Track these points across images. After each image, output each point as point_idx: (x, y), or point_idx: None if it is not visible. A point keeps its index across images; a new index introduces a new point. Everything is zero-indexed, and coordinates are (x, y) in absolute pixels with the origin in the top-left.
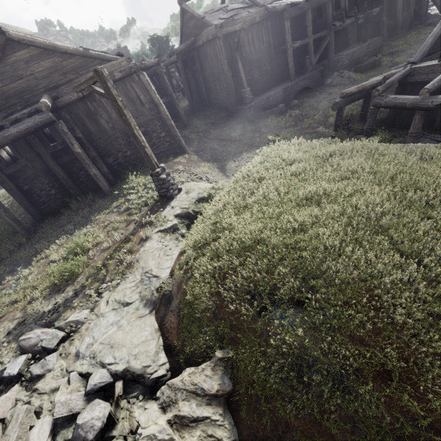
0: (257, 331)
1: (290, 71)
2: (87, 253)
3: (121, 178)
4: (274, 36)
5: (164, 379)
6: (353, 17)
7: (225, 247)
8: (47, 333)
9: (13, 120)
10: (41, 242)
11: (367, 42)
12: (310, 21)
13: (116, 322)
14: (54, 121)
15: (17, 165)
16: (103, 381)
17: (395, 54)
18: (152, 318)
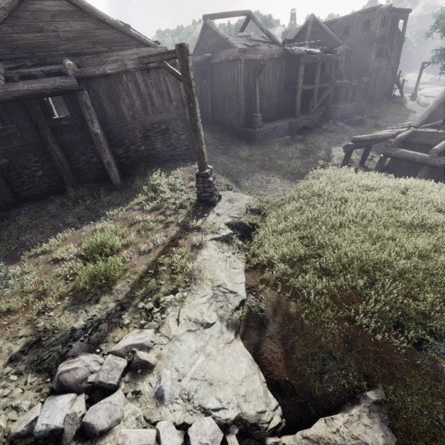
0: (418, 367)
1: (296, 109)
2: (117, 255)
3: (129, 173)
4: (286, 75)
5: (279, 429)
6: (347, 79)
7: (335, 266)
8: (97, 361)
9: (25, 74)
10: (26, 232)
11: (355, 102)
12: (319, 71)
13: (200, 348)
14: (78, 90)
15: (2, 130)
16: (214, 436)
17: (375, 118)
18: (241, 345)
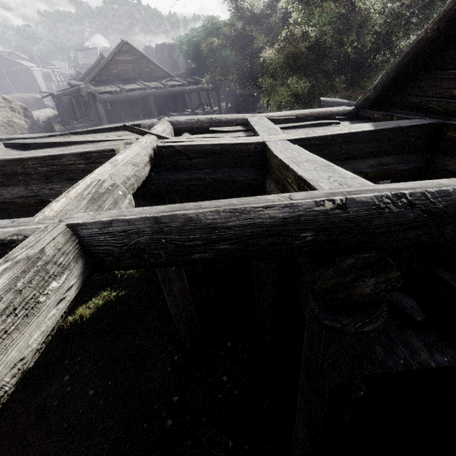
0: None
1: None
2: None
3: None
4: None
5: None
6: None
7: None
8: None
9: None
10: None
11: None
12: None
13: None
14: (1, 74)
15: None
16: None
17: None
18: None
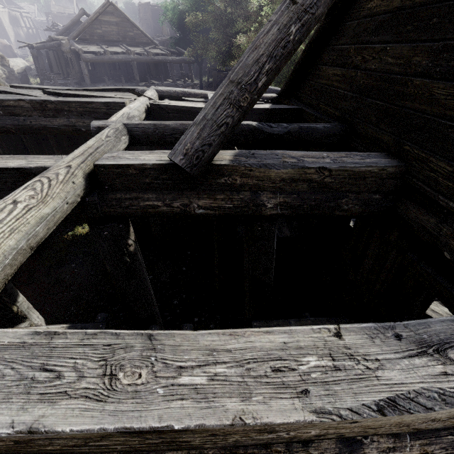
0: None
1: None
2: None
3: None
4: None
5: None
6: None
7: None
8: None
9: None
10: None
11: None
12: None
13: None
14: None
15: None
16: None
17: None
18: None
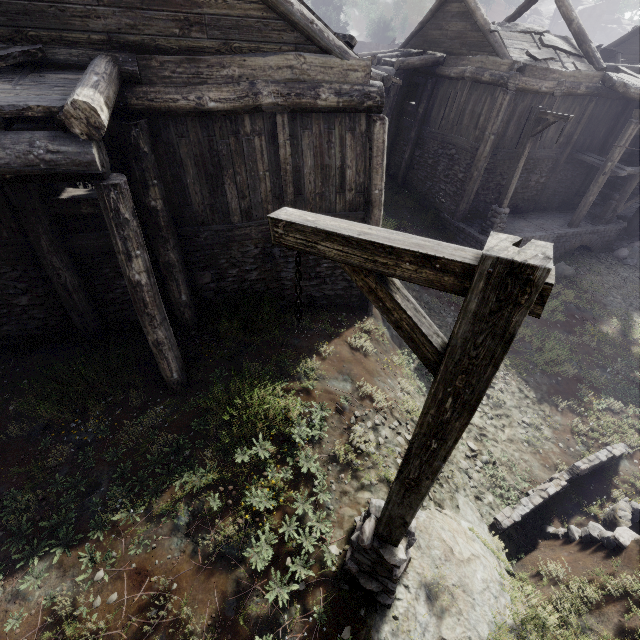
0: None
1: (580, 208)
2: None
3: (212, 325)
4: (583, 131)
5: None
6: None
7: None
8: None
9: None
10: None
11: None
12: None
13: None
14: (99, 176)
15: None
16: None
17: None
18: None
